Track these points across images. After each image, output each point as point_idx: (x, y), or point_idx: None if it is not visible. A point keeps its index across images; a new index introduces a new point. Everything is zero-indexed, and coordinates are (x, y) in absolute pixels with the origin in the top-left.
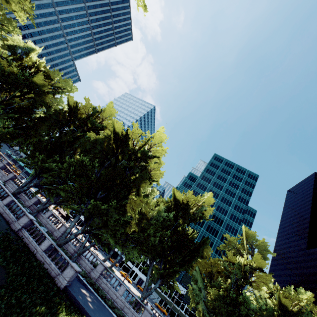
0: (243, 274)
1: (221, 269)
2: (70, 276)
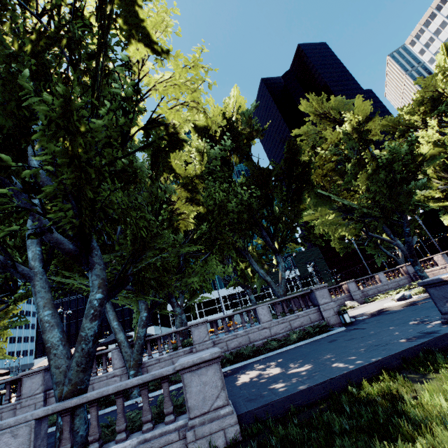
0: (361, 137)
1: (326, 170)
2: (219, 386)
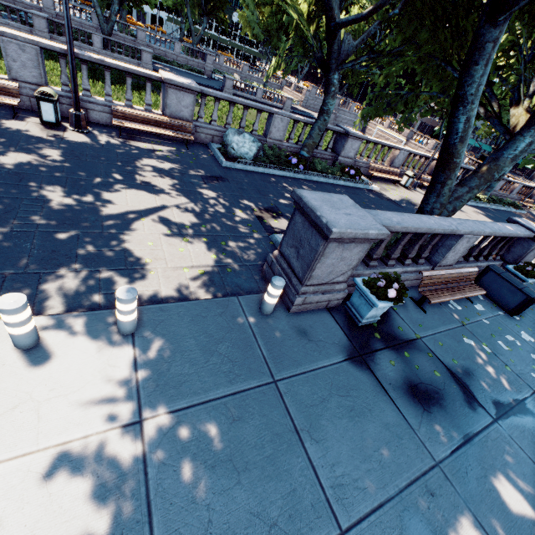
0: None
1: None
2: (151, 60)
